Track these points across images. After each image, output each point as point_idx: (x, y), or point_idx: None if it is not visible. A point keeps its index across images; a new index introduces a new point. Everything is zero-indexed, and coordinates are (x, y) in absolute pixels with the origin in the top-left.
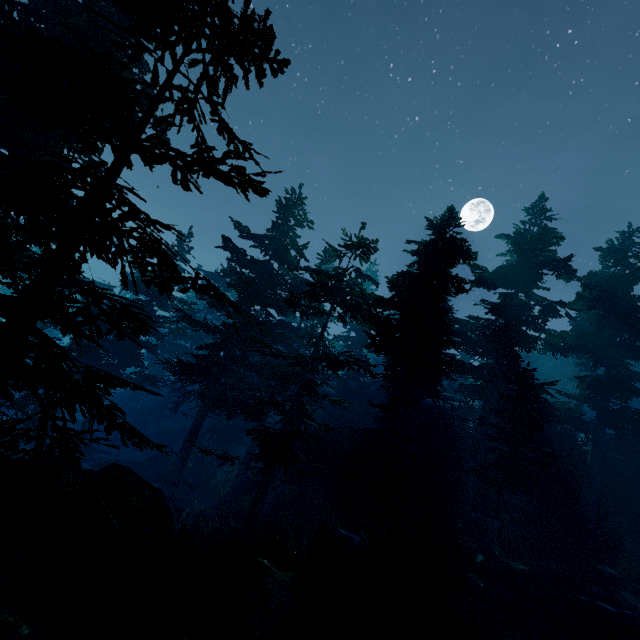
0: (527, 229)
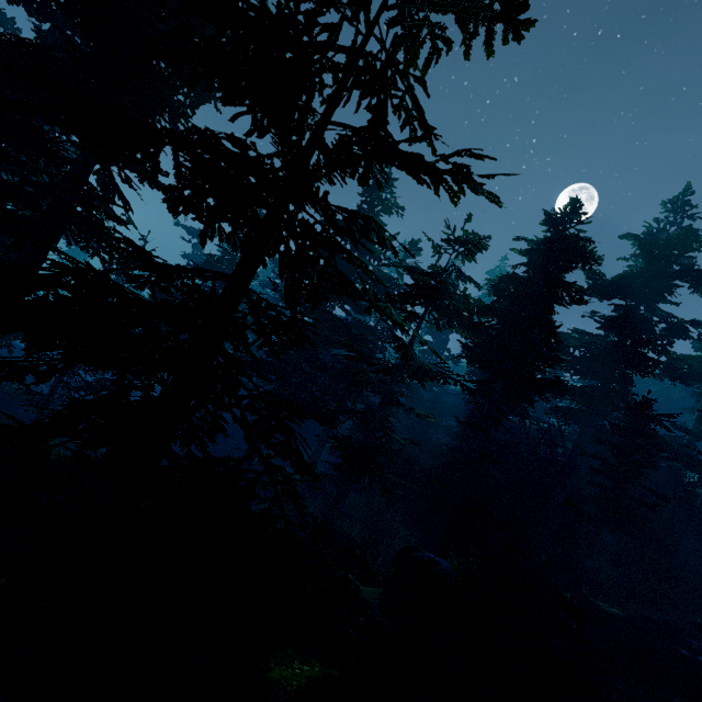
0: (662, 229)
